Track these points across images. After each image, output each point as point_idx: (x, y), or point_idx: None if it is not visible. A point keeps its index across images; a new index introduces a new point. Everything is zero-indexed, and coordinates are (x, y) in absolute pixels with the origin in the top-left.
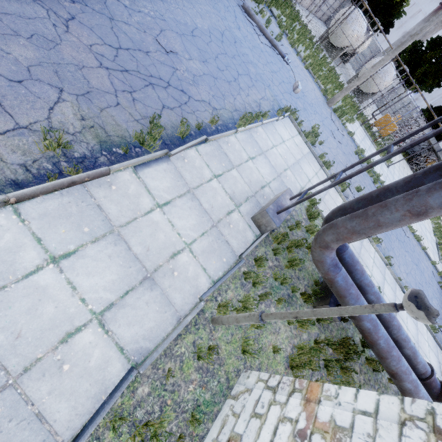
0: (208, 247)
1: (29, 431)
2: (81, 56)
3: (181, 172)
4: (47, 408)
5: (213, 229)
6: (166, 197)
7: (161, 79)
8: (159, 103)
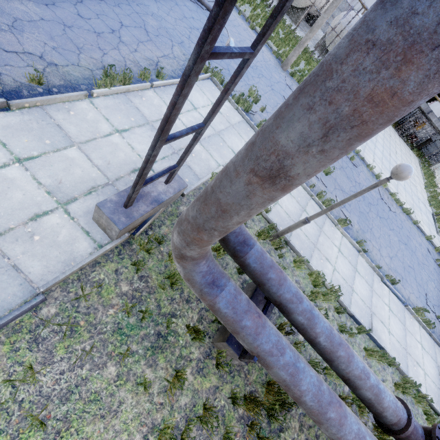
0: None
1: None
2: None
3: None
4: None
5: None
6: None
7: None
8: None
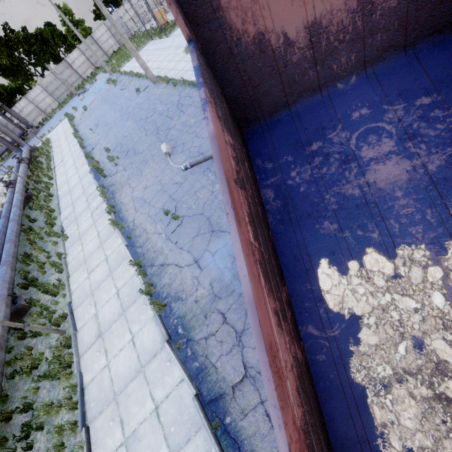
0: None
1: None
2: None
3: None
4: None
5: None
6: None
7: None
8: None
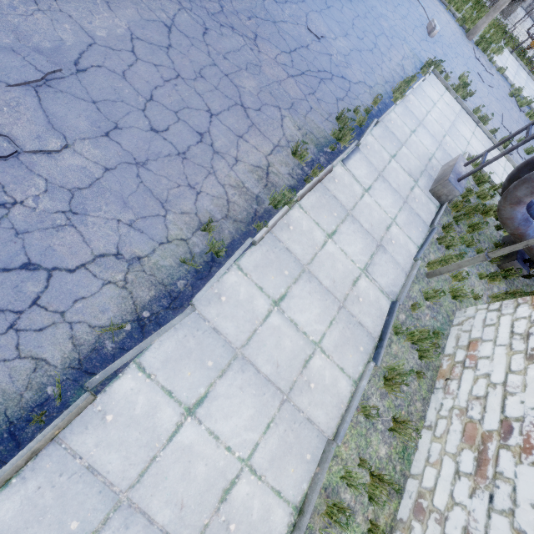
0: (407, 220)
1: (359, 330)
2: (275, 71)
3: (369, 158)
4: (362, 320)
5: (405, 205)
6: (367, 182)
7: (325, 72)
8: (333, 97)
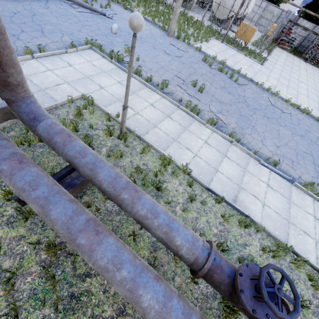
0: None
1: None
2: None
3: None
4: None
5: None
6: None
7: None
8: None
